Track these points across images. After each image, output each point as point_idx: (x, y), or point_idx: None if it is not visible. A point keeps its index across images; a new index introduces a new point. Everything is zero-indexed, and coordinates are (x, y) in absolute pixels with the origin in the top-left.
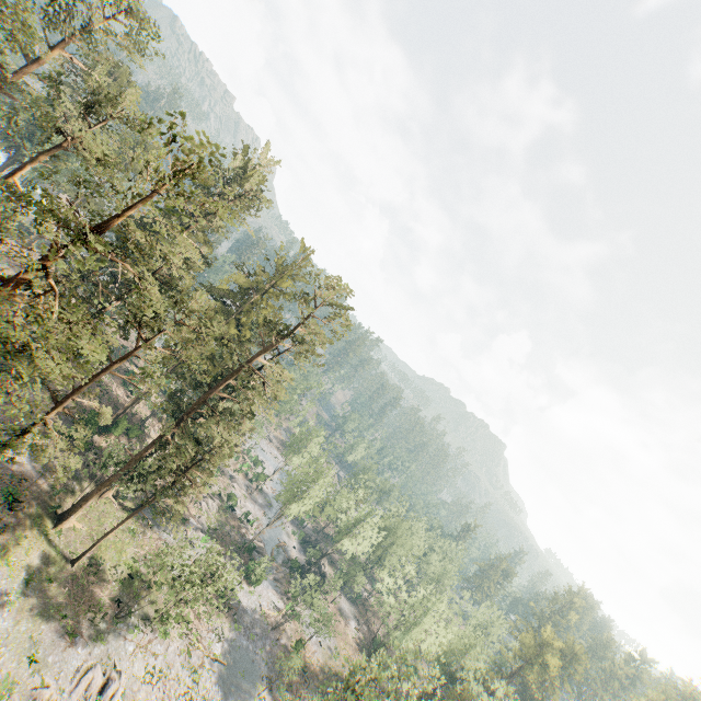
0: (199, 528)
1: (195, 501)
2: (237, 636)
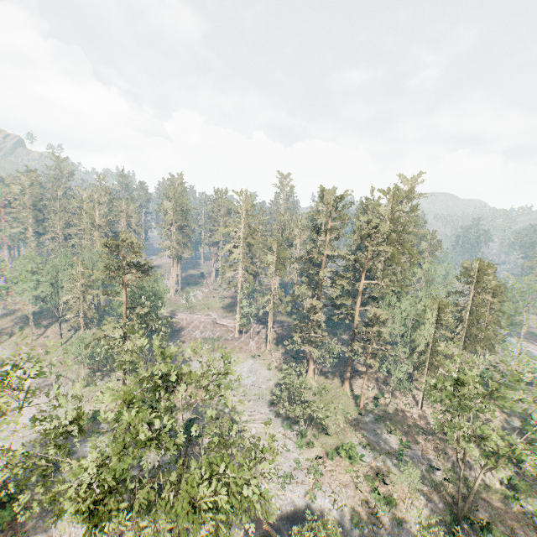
0: (421, 462)
1: (445, 452)
2: (354, 532)
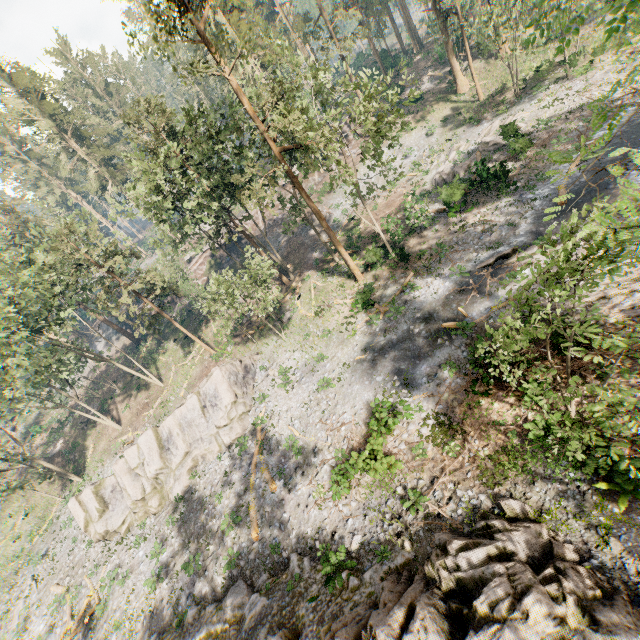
0: None
1: None
2: None
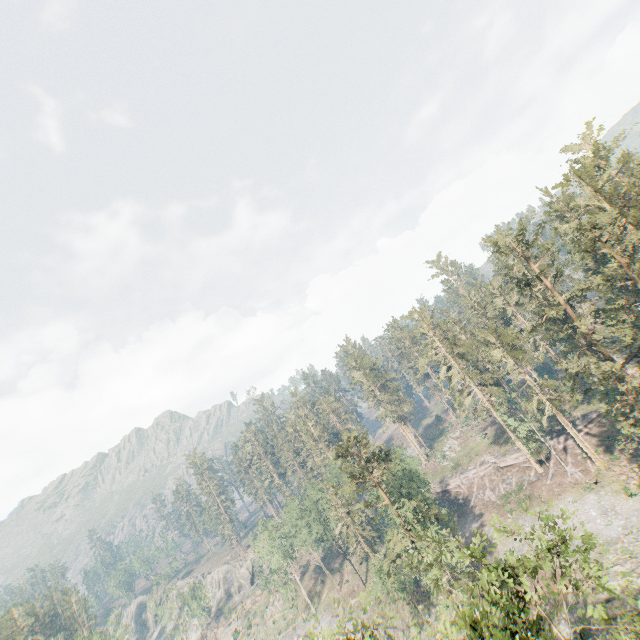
0: None
1: None
2: None
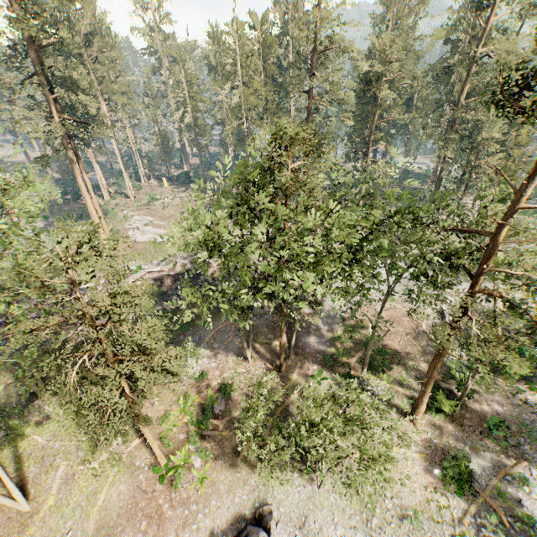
0: None
1: None
2: None
